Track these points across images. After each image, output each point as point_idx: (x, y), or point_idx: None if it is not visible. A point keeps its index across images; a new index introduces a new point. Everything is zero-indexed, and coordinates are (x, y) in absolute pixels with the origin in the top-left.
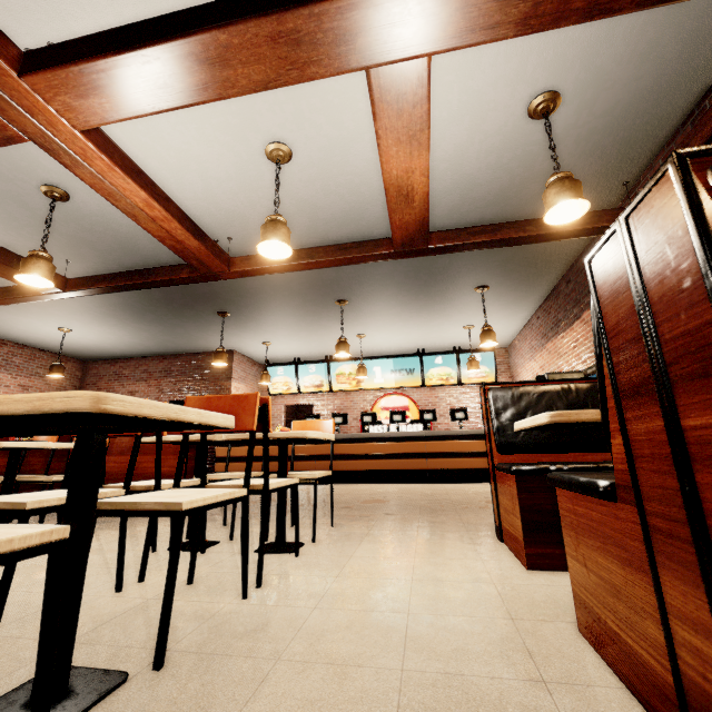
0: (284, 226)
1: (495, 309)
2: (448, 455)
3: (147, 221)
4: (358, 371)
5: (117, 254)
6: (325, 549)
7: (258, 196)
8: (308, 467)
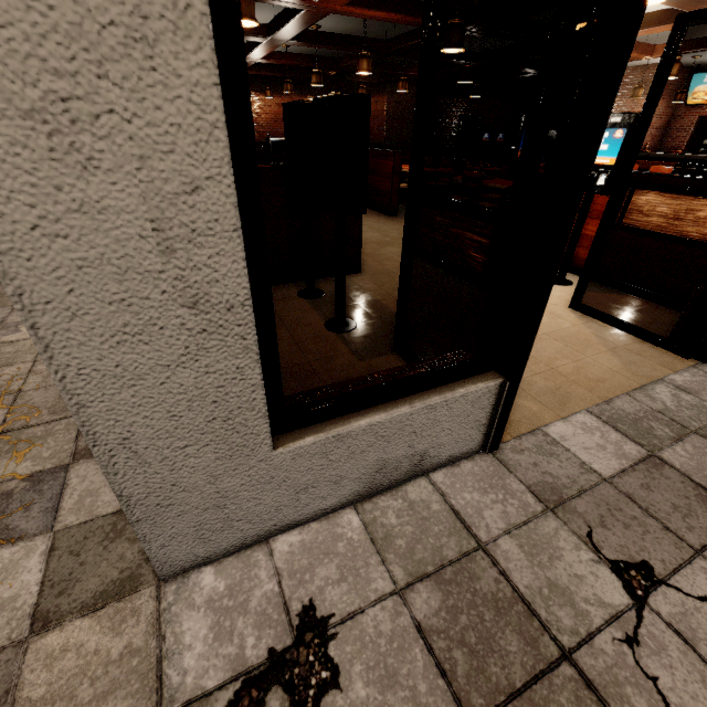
0: (676, 65)
1: None
2: None
3: None
4: None
5: None
6: None
7: None
8: None
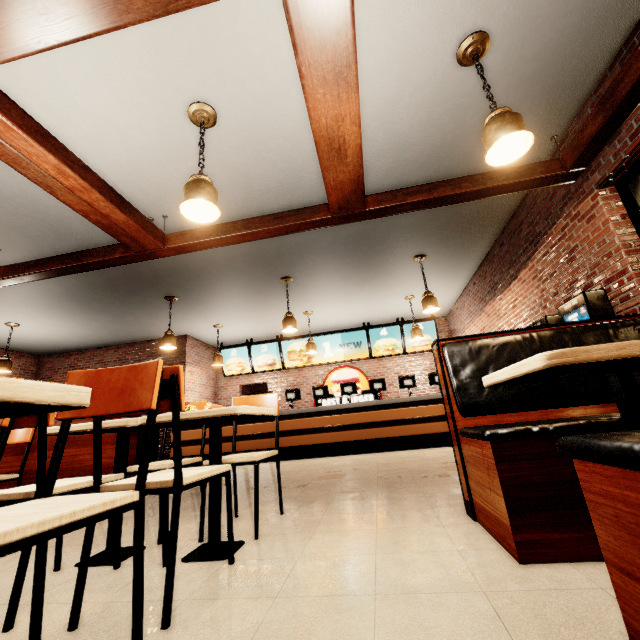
0: (208, 185)
1: (433, 278)
2: (400, 422)
3: (64, 193)
4: (308, 346)
5: (50, 239)
6: (268, 548)
7: (188, 167)
8: (264, 445)
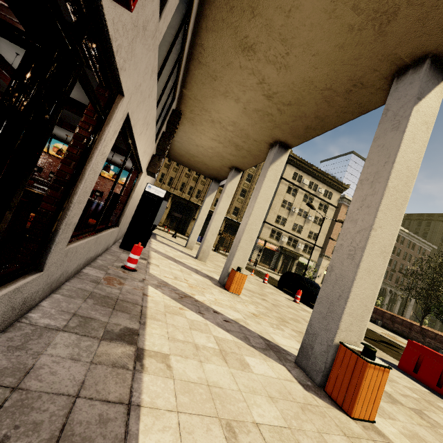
0: None
1: (129, 160)
2: None
3: None
4: (57, 151)
5: None
6: None
7: None
8: None
